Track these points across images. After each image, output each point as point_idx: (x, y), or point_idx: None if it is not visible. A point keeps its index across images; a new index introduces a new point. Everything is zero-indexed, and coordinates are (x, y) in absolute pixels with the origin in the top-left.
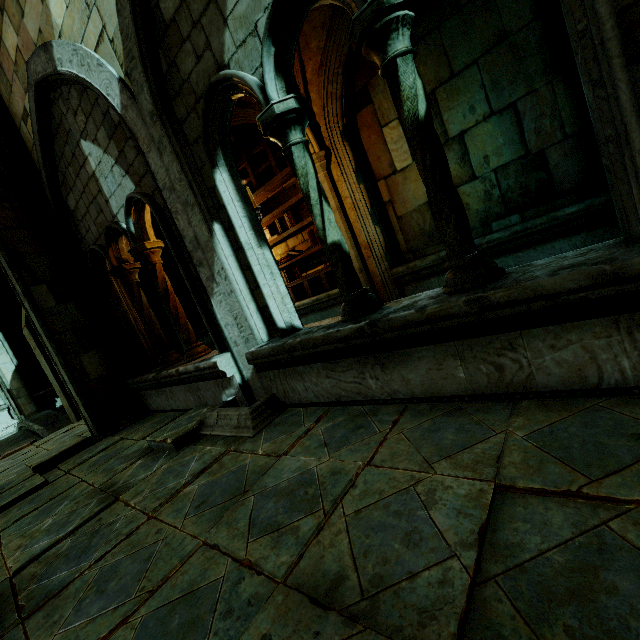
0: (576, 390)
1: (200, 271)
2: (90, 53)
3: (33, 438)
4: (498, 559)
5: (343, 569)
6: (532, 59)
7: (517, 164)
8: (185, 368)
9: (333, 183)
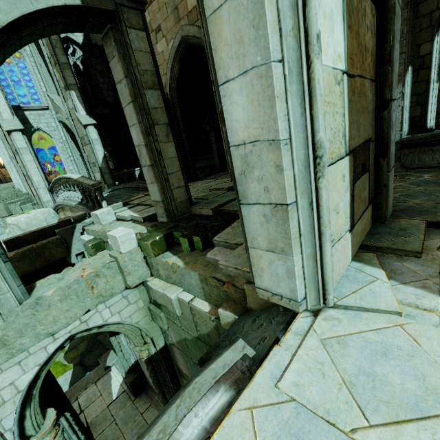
0: None
1: None
2: None
3: (146, 192)
4: None
5: None
6: None
7: None
8: None
9: None
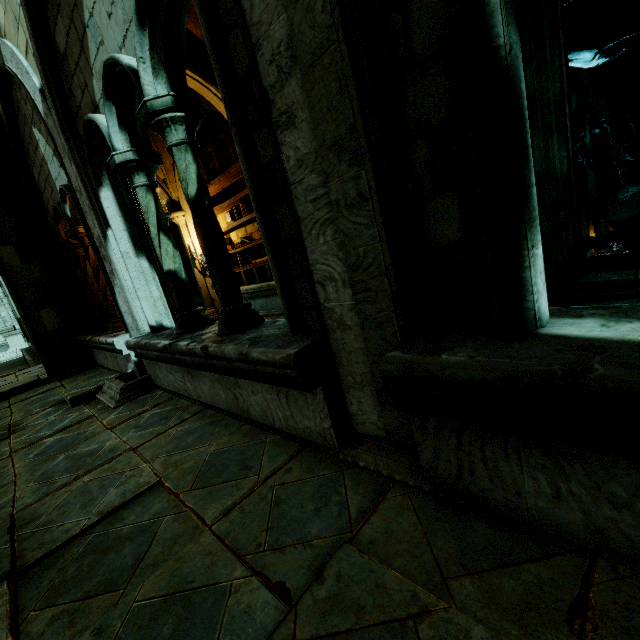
0: (266, 425)
1: (105, 264)
2: (21, 60)
3: (24, 366)
4: (106, 524)
5: (44, 513)
6: None
7: None
8: (102, 339)
9: None
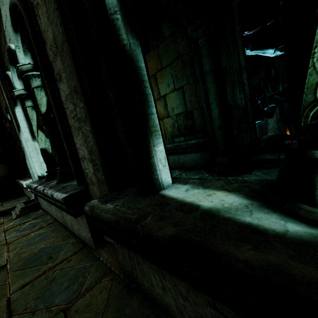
0: (73, 233)
1: (21, 144)
2: None
3: None
4: None
5: None
6: (189, 69)
7: (183, 114)
8: (20, 181)
9: None
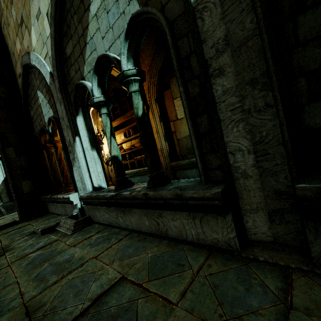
0: (180, 239)
1: (70, 155)
2: (42, 60)
3: (0, 215)
4: (96, 307)
5: (47, 301)
6: None
7: None
8: (59, 196)
9: (149, 120)
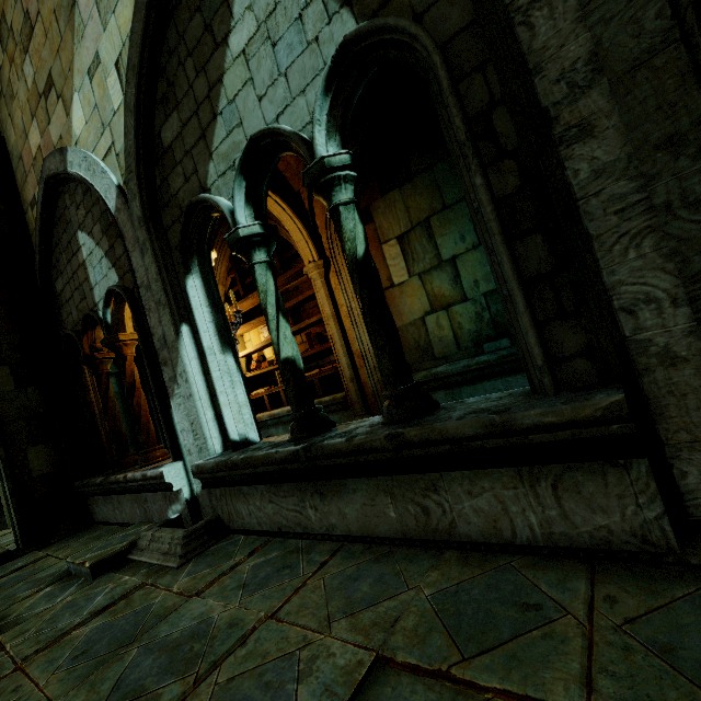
0: (494, 544)
1: (164, 370)
2: (97, 162)
3: None
4: None
5: None
6: None
7: None
8: (133, 475)
9: (330, 290)
